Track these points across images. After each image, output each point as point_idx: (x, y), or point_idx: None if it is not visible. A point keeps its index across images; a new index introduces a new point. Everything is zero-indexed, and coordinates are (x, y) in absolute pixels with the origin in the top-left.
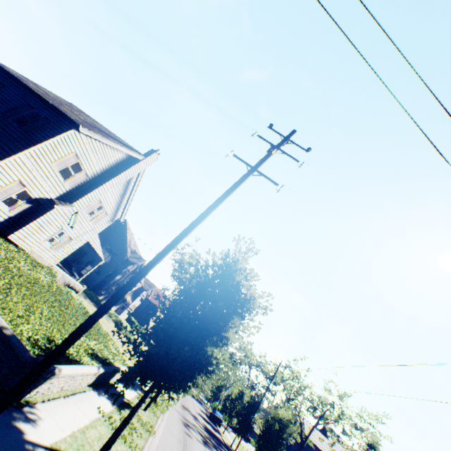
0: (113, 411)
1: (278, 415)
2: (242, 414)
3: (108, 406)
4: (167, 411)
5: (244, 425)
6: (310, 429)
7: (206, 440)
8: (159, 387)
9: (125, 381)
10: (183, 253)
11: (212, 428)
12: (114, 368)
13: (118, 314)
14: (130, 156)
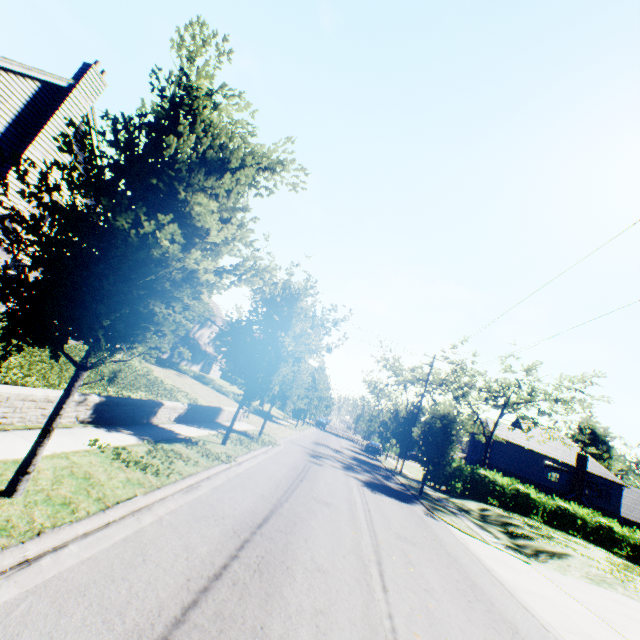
0: (135, 445)
1: (439, 412)
2: (399, 432)
3: (126, 441)
4: (280, 447)
5: (406, 443)
6: (494, 423)
7: (351, 467)
8: (64, 337)
9: (193, 423)
10: (256, 265)
11: (367, 458)
12: (141, 400)
13: (207, 374)
14: (46, 85)
